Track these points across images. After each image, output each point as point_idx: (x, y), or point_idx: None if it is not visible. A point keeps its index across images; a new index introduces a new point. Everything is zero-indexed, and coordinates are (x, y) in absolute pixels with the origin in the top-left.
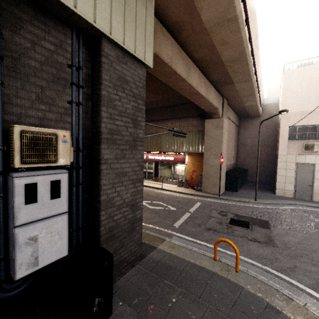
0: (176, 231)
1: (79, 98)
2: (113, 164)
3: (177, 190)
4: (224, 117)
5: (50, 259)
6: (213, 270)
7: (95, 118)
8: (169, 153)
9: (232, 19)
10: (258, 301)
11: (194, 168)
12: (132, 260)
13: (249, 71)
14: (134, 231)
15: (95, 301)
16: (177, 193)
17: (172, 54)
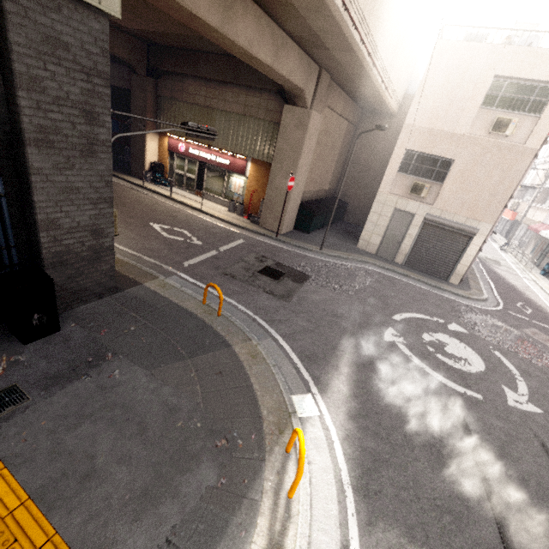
0: (181, 271)
1: None
2: (52, 176)
3: (223, 217)
4: (315, 109)
5: None
6: (194, 312)
7: (11, 106)
8: (223, 152)
9: None
10: (218, 338)
11: (257, 186)
12: (100, 292)
13: (346, 36)
14: (101, 261)
15: (34, 316)
16: (220, 221)
17: None
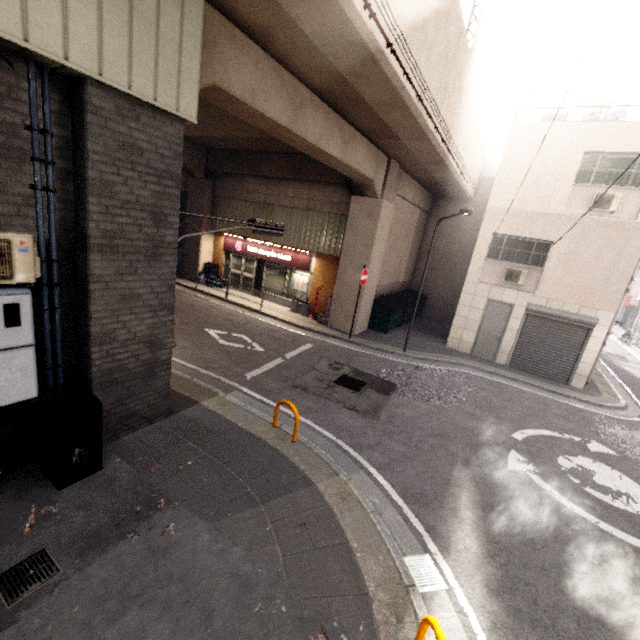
0: (243, 384)
1: (49, 182)
2: (113, 282)
3: (286, 318)
4: (385, 198)
5: (11, 400)
6: (263, 438)
7: (79, 213)
8: (284, 248)
9: (357, 43)
10: (296, 473)
11: (323, 282)
12: (151, 415)
13: (420, 125)
14: (155, 378)
15: (75, 451)
16: (283, 323)
17: (257, 81)
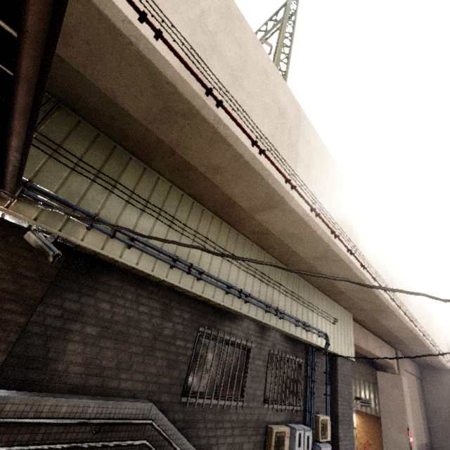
0: None
1: (328, 392)
2: (343, 441)
3: None
4: (400, 374)
5: None
6: None
7: (333, 404)
8: None
9: (405, 327)
10: None
11: (367, 437)
12: None
13: (424, 344)
14: None
15: None
16: None
17: (357, 335)
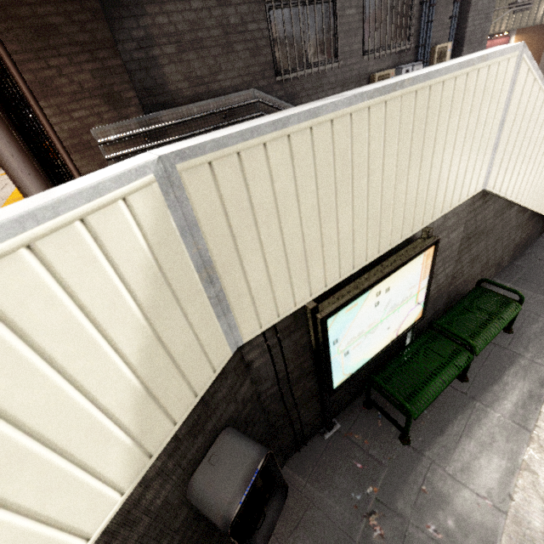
0: None
1: (456, 12)
2: None
3: None
4: None
5: None
6: None
7: (461, 26)
8: None
9: None
10: None
11: None
12: None
13: None
14: None
15: None
16: None
17: None
